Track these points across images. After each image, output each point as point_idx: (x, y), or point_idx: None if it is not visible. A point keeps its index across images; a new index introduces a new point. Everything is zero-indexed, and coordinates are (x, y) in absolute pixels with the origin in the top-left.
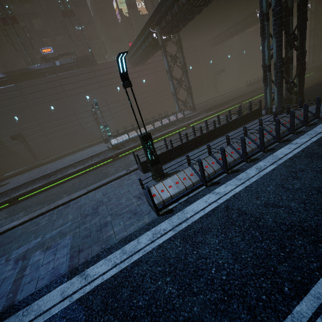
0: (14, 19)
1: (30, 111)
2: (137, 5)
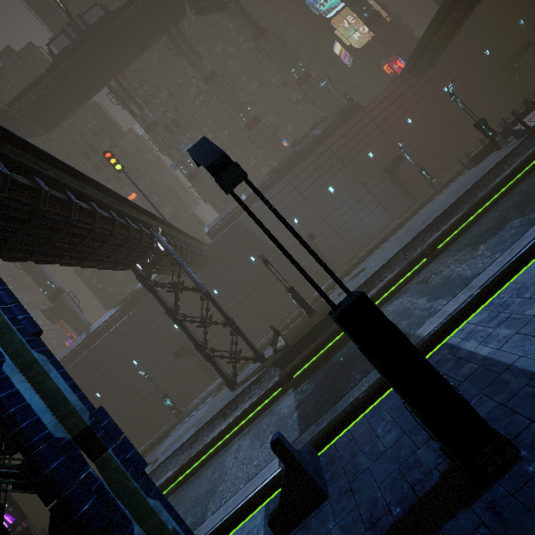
0: (256, 119)
1: (307, 205)
2: (379, 13)
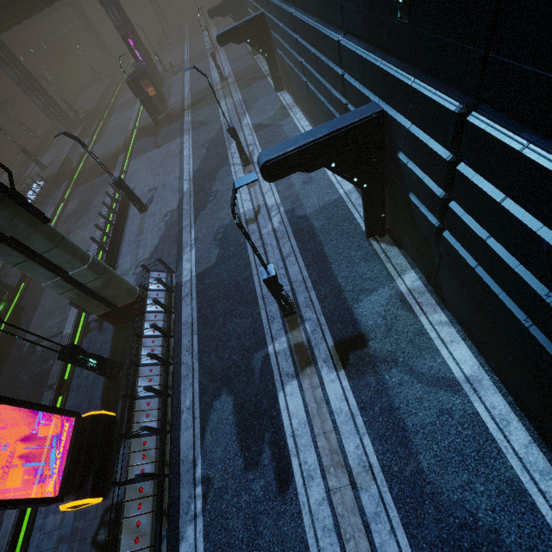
0: None
1: None
2: None
